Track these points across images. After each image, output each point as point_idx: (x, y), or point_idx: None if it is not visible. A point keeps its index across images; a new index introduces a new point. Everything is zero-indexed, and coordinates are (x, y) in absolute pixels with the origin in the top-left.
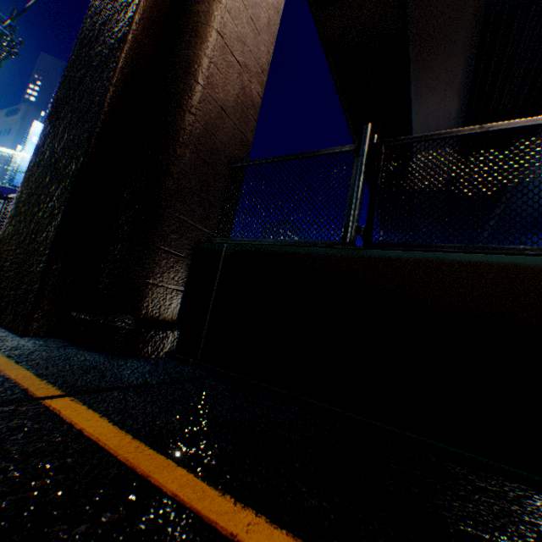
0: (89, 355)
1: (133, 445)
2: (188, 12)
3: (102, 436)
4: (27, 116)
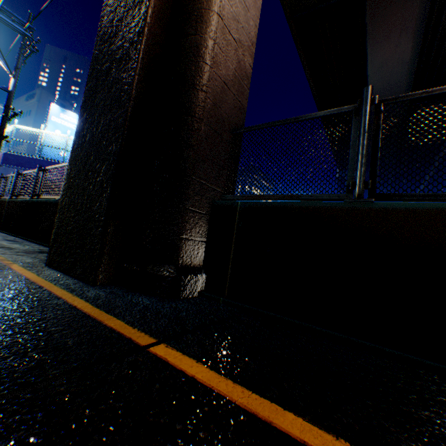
0: (147, 299)
1: (238, 389)
2: (191, 0)
3: (211, 382)
4: (41, 99)
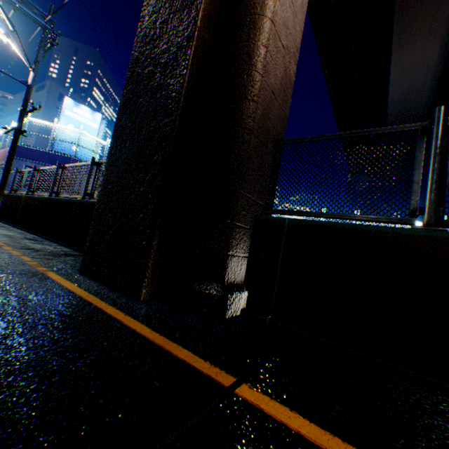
0: (196, 319)
1: None
2: (242, 4)
3: (321, 441)
4: (51, 90)
